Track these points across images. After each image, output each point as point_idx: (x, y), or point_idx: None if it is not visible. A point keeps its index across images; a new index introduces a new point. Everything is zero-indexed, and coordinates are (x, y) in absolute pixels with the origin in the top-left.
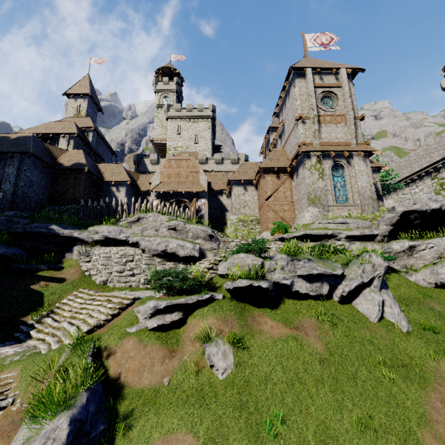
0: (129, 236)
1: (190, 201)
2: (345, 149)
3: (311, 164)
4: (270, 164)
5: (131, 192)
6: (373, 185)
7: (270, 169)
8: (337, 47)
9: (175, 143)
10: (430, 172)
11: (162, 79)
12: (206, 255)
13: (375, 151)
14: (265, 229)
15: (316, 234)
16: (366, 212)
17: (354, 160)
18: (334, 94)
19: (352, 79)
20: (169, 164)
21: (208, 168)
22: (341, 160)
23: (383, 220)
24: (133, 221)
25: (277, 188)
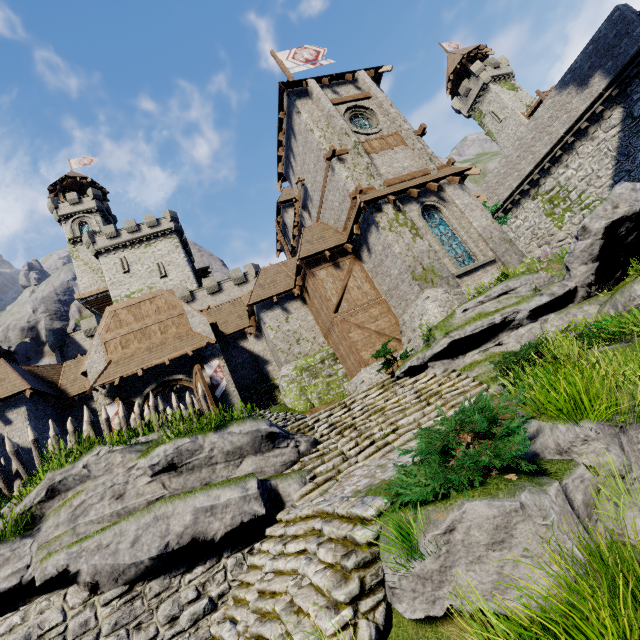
0: (29, 562)
1: (190, 375)
2: (426, 179)
3: (388, 219)
4: (313, 249)
5: (45, 412)
6: (493, 220)
7: (318, 257)
8: (330, 61)
9: (126, 288)
10: (526, 190)
11: (66, 199)
12: (281, 494)
13: (470, 170)
14: (359, 366)
15: (473, 333)
16: (512, 264)
17: (449, 191)
18: (364, 109)
19: (378, 86)
20: (115, 320)
21: (200, 307)
22: (429, 198)
23: (574, 257)
24: (34, 504)
25: (344, 284)
